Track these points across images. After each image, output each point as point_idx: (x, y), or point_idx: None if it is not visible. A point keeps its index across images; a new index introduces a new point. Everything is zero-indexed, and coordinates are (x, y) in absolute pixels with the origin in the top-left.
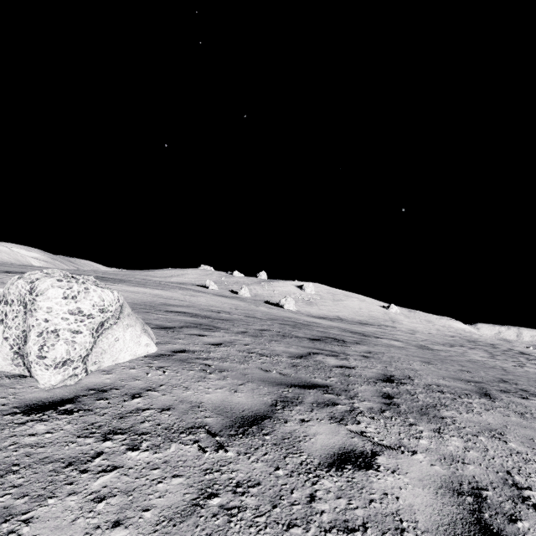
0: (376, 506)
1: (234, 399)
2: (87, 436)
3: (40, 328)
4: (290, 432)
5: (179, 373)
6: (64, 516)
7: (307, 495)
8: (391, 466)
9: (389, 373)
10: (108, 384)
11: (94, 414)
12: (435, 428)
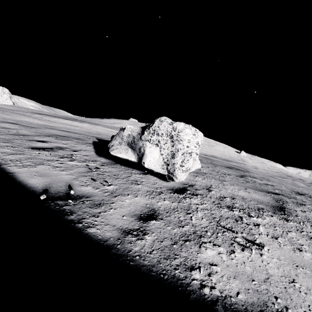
0: None
1: (255, 196)
2: (221, 208)
3: (184, 151)
4: (305, 216)
5: (209, 180)
6: (272, 243)
7: None
8: None
9: (293, 190)
10: (187, 182)
11: (206, 197)
12: None
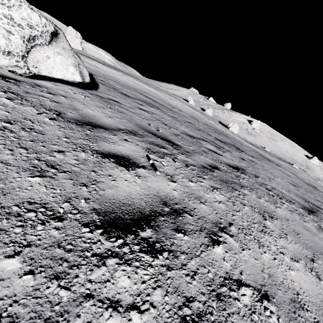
0: (92, 173)
1: (101, 118)
2: None
3: None
4: (106, 137)
5: (92, 101)
6: None
7: (60, 150)
8: (142, 174)
9: (244, 168)
10: (46, 86)
11: (17, 86)
12: (217, 187)
